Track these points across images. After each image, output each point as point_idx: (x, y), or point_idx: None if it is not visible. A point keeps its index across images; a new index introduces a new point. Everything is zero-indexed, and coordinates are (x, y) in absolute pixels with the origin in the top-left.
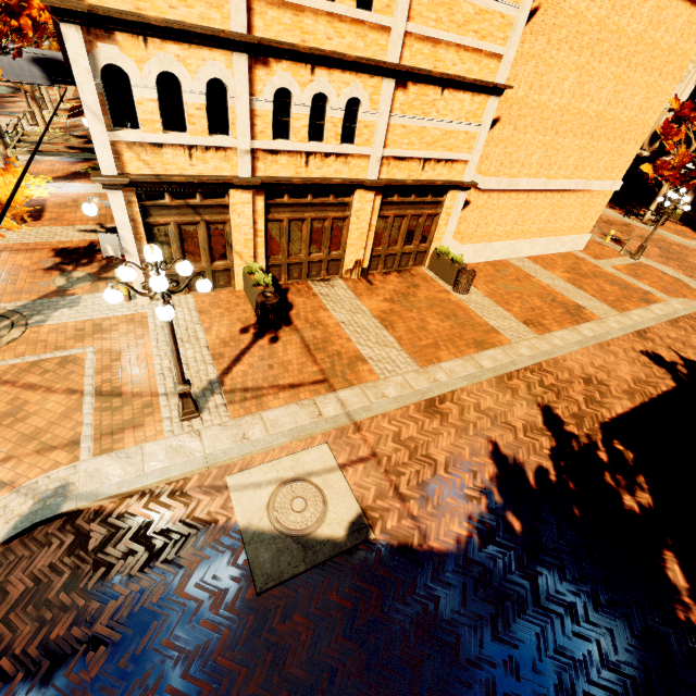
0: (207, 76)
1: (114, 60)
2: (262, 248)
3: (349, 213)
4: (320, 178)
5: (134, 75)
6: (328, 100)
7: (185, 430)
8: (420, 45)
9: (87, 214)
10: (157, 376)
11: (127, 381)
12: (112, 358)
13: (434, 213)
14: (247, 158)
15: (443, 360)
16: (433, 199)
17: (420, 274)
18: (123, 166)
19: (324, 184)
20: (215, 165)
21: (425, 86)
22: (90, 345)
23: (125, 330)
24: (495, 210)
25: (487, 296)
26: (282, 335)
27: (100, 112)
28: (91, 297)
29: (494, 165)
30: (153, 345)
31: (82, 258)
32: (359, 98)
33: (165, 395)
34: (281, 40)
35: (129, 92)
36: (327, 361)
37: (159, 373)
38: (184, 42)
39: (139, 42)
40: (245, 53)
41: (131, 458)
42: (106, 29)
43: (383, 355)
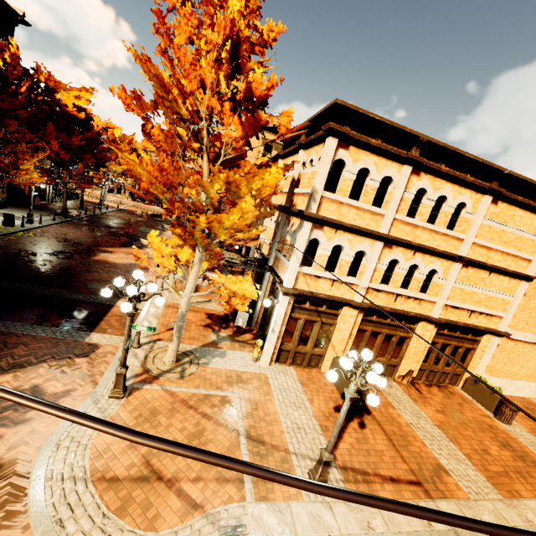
0: (358, 249)
1: (318, 237)
2: (349, 346)
3: (411, 335)
4: (401, 310)
5: (323, 244)
6: (418, 268)
7: (318, 497)
8: (479, 249)
9: (265, 305)
10: (285, 433)
11: (265, 431)
12: (252, 406)
13: (471, 347)
14: (363, 291)
15: (523, 495)
16: (472, 337)
17: (457, 393)
18: (295, 284)
19: (402, 314)
20: (343, 292)
21: (479, 269)
22: (236, 391)
23: (256, 384)
24: (519, 355)
25: (530, 432)
26: (366, 422)
27: (301, 258)
28: (232, 353)
29: (521, 323)
30: (277, 403)
31: (222, 323)
32: (437, 270)
33: (295, 454)
34: (403, 238)
35: (315, 250)
36: (413, 461)
37: (286, 431)
38: (353, 233)
39: (333, 231)
40: (382, 242)
41: (283, 514)
42: (321, 225)
43: (461, 470)
